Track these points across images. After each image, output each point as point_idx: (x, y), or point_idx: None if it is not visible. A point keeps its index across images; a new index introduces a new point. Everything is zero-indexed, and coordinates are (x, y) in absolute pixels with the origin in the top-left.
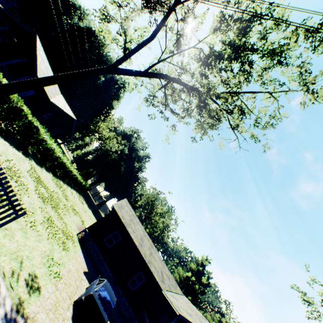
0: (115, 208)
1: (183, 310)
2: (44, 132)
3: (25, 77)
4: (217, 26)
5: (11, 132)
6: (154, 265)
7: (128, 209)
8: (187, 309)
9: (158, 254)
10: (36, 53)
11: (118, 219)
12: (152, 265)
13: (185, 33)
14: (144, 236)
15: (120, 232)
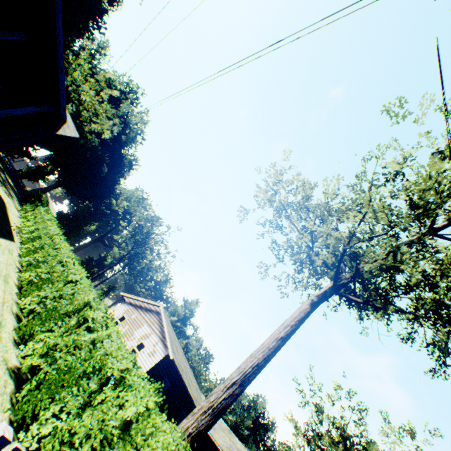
0: (175, 361)
1: (230, 450)
2: (85, 275)
3: (24, 111)
4: (449, 294)
5: (25, 308)
6: (196, 399)
7: (169, 326)
8: (226, 439)
9: (188, 363)
10: (56, 33)
11: (170, 364)
12: (197, 401)
13: (399, 237)
14: (182, 357)
15: (170, 378)
